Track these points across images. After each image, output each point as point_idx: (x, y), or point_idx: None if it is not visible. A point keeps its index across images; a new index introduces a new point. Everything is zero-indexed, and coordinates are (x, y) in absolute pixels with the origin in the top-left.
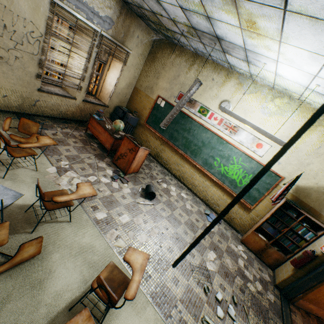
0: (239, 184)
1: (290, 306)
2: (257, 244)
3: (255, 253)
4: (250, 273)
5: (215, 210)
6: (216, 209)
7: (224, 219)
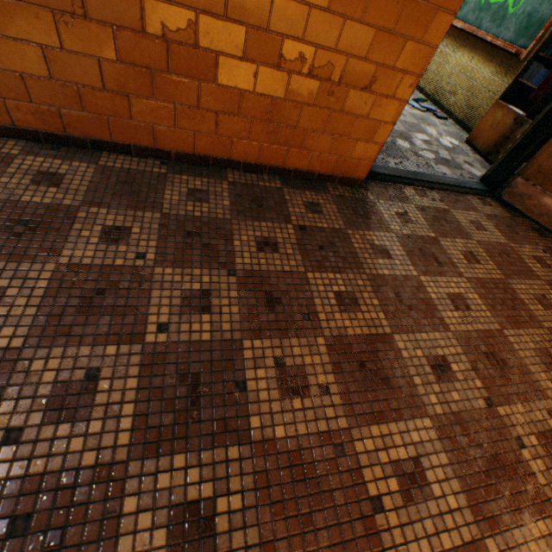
0: (512, 7)
1: (491, 202)
2: (496, 131)
3: (487, 154)
4: (429, 148)
5: (446, 107)
6: (449, 104)
7: (456, 122)
